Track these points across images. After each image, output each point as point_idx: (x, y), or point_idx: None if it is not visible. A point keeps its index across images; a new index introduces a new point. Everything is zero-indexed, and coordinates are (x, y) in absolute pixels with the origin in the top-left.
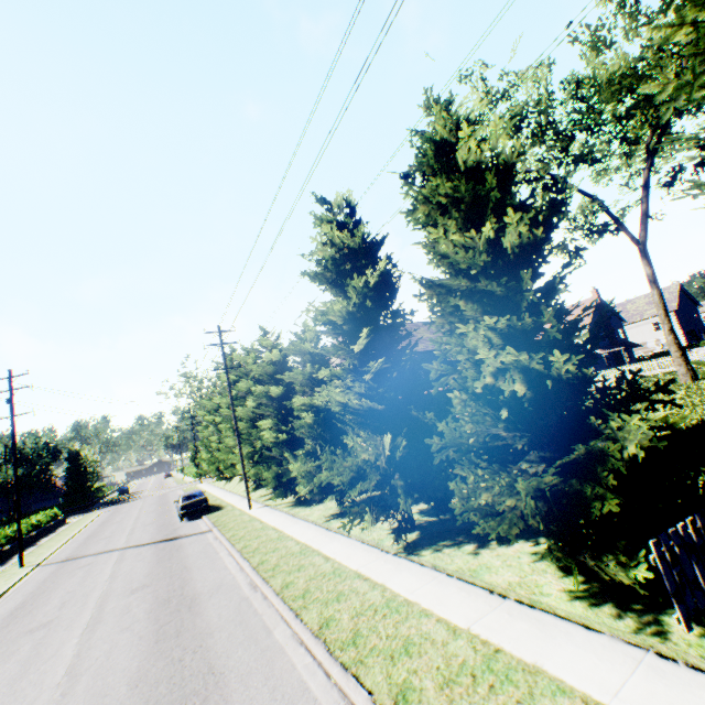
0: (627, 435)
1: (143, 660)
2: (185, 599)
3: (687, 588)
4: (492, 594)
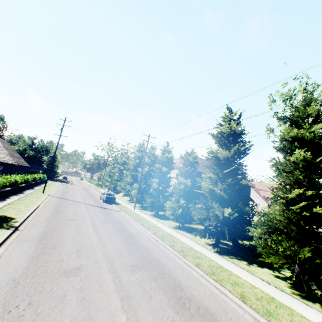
0: None
1: (127, 248)
2: (129, 233)
3: None
4: (263, 281)
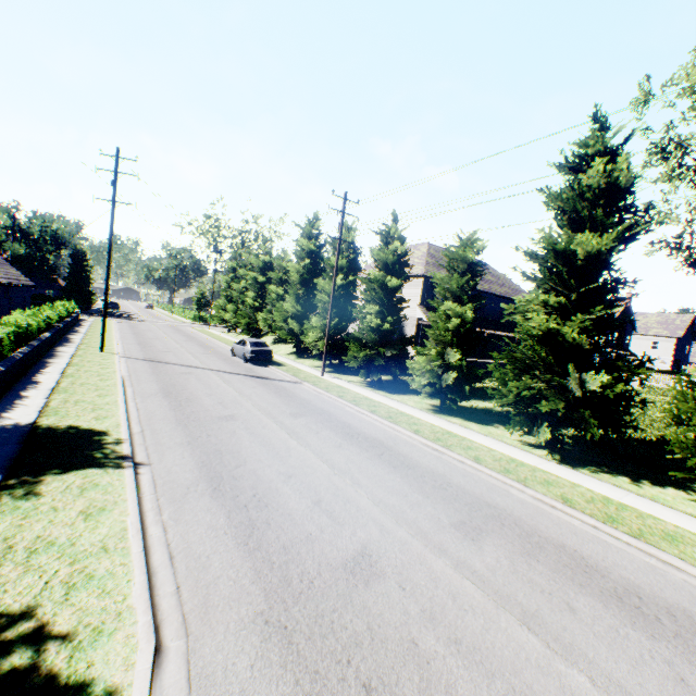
0: None
1: (402, 478)
2: (370, 440)
3: None
4: None
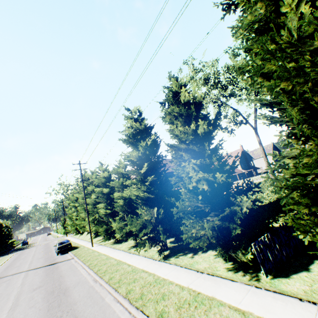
0: (243, 204)
1: None
2: (62, 290)
3: (266, 261)
4: (198, 272)
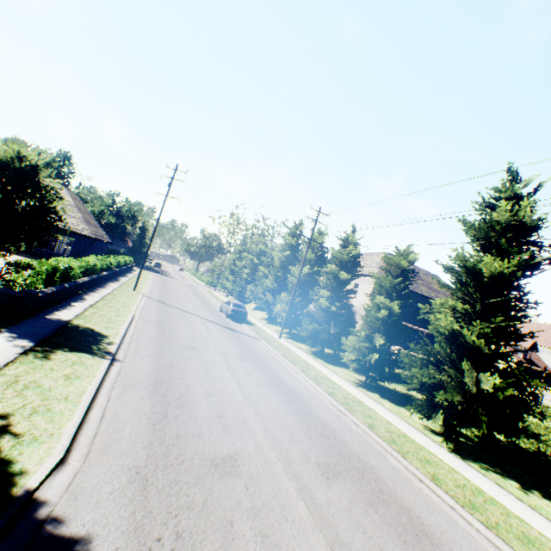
0: None
1: (297, 421)
2: (288, 389)
3: None
4: None
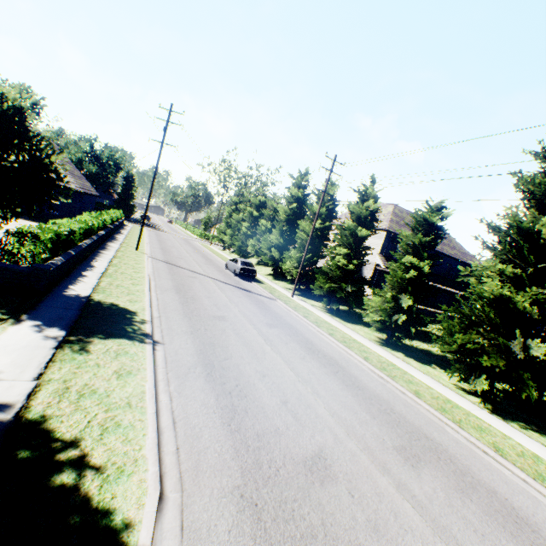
0: None
1: (353, 397)
2: (327, 357)
3: None
4: None
